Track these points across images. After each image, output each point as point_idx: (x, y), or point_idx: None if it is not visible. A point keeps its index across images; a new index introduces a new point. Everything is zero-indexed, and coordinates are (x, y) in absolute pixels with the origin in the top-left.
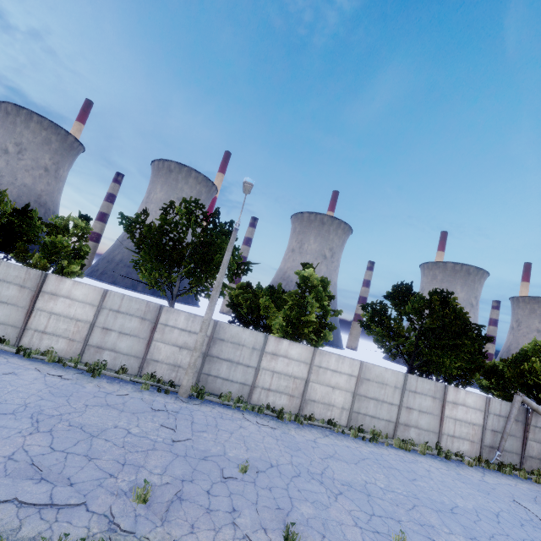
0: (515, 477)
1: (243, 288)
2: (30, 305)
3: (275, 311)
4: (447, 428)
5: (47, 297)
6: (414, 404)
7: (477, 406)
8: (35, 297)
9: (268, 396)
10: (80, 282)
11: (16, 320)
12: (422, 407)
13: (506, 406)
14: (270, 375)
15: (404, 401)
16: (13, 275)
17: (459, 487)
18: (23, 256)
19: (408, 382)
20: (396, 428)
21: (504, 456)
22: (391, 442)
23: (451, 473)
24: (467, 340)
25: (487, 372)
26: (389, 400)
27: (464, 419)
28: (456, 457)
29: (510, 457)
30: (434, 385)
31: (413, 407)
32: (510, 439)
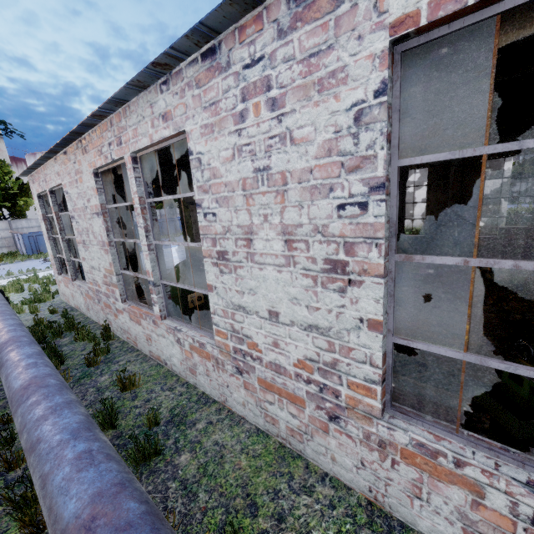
0: None
1: (513, 165)
2: None
3: (533, 169)
4: None
5: None
6: None
7: None
8: None
9: (533, 199)
10: None
11: None
12: None
13: None
14: (533, 192)
15: None
16: None
17: None
18: None
19: None
20: None
21: None
22: None
23: None
24: None
25: None
26: None
27: None
28: None
29: None
30: None
31: None
32: None
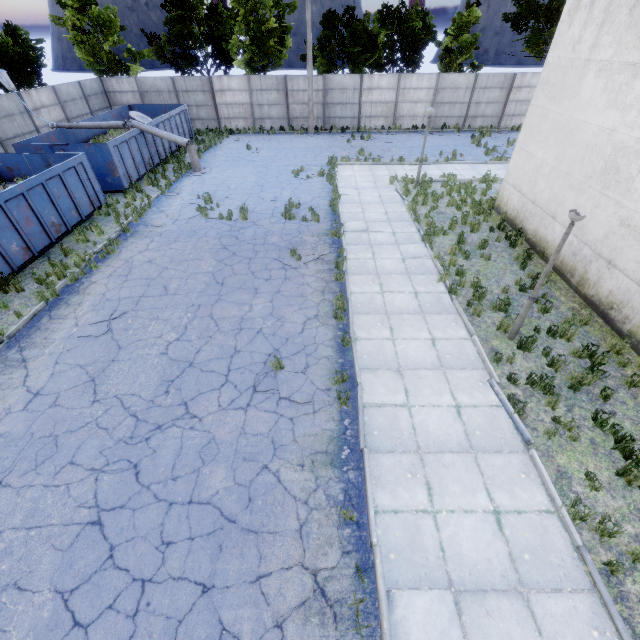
0: None
1: None
2: (506, 100)
3: None
4: None
5: (515, 91)
6: None
7: None
8: (509, 94)
9: None
10: (536, 73)
11: (497, 113)
12: None
13: None
14: None
15: None
16: (496, 82)
17: None
18: (410, 66)
19: None
20: None
21: None
22: None
23: None
24: None
25: None
26: None
27: None
28: None
29: None
30: None
31: None
32: None
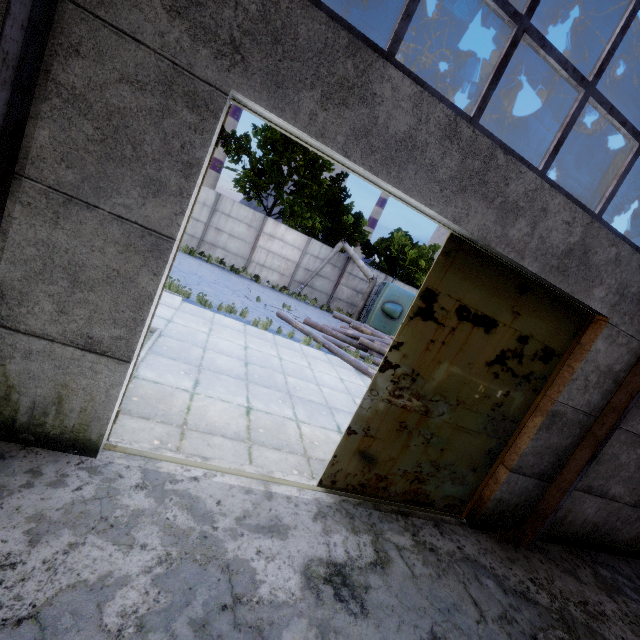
0: (303, 302)
1: None
2: None
3: None
4: (258, 257)
5: None
6: (225, 227)
7: (296, 244)
8: None
9: None
10: None
11: None
12: (234, 231)
13: (327, 250)
14: None
15: (214, 222)
16: None
17: (197, 268)
18: None
19: (222, 204)
20: (200, 245)
21: (313, 293)
22: (180, 248)
23: (214, 270)
24: (317, 186)
25: (364, 245)
26: (195, 216)
27: (279, 253)
28: (250, 277)
29: (318, 296)
30: (253, 214)
31: (224, 230)
32: (324, 280)
